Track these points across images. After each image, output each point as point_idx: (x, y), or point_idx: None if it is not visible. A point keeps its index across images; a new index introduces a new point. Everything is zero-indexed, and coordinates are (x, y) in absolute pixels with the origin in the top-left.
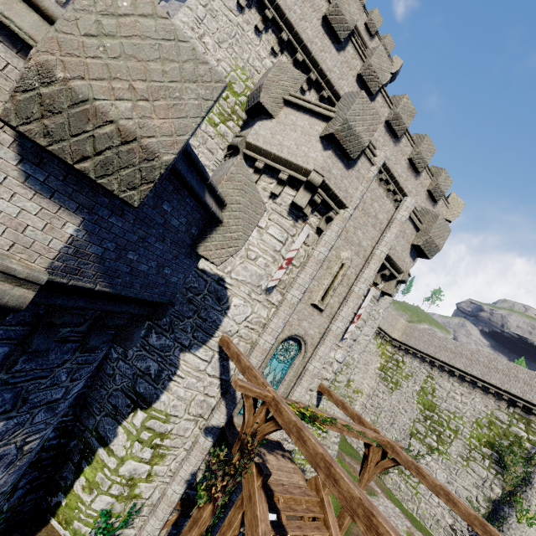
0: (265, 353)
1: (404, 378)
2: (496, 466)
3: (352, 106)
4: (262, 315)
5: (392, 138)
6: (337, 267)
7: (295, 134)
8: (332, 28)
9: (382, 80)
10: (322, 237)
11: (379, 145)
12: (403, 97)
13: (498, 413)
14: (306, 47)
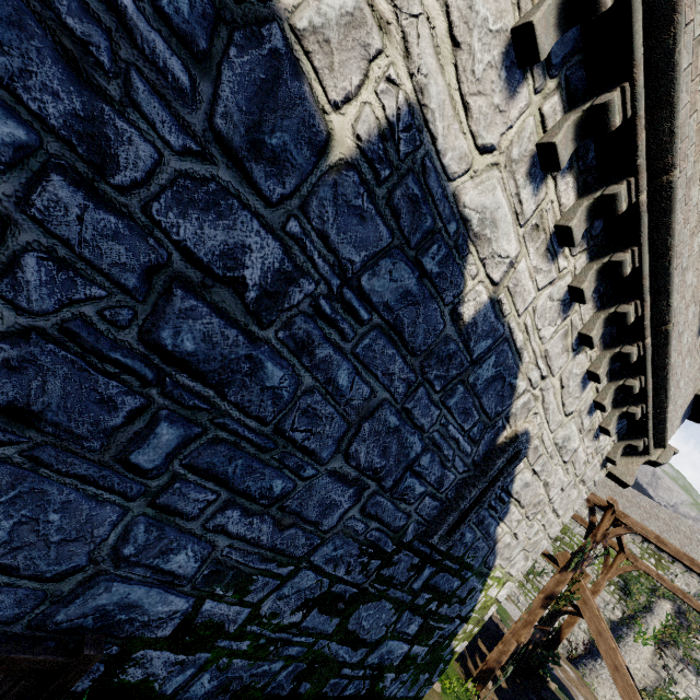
0: None
1: None
2: (620, 592)
3: None
4: None
5: None
6: None
7: None
8: None
9: None
10: None
11: None
12: None
13: (632, 546)
14: None
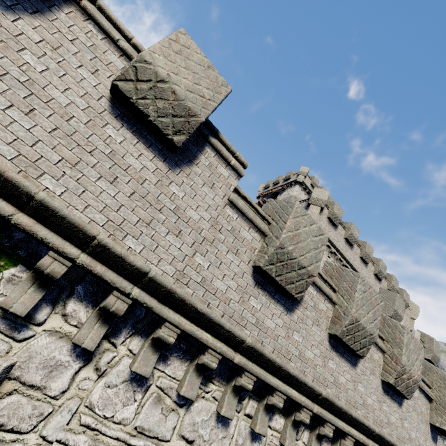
0: None
1: None
2: None
3: (395, 303)
4: None
5: (378, 280)
6: None
7: None
8: (349, 241)
9: (371, 257)
10: None
11: (374, 286)
12: (379, 260)
13: None
14: (340, 252)
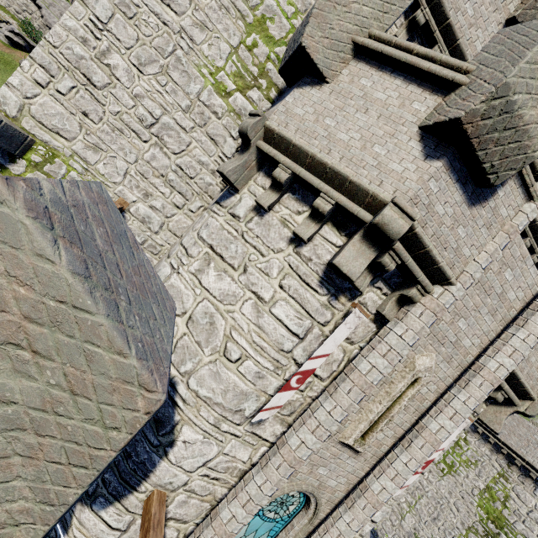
0: (230, 537)
1: (463, 463)
2: None
3: (528, 51)
4: (239, 457)
5: None
6: (404, 384)
7: (364, 117)
8: None
9: None
10: (383, 333)
11: None
12: None
13: None
14: None
